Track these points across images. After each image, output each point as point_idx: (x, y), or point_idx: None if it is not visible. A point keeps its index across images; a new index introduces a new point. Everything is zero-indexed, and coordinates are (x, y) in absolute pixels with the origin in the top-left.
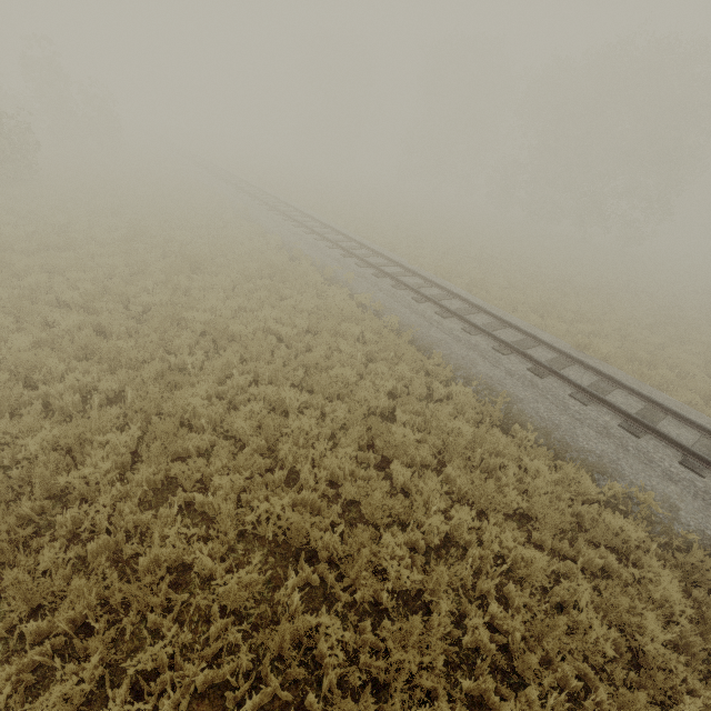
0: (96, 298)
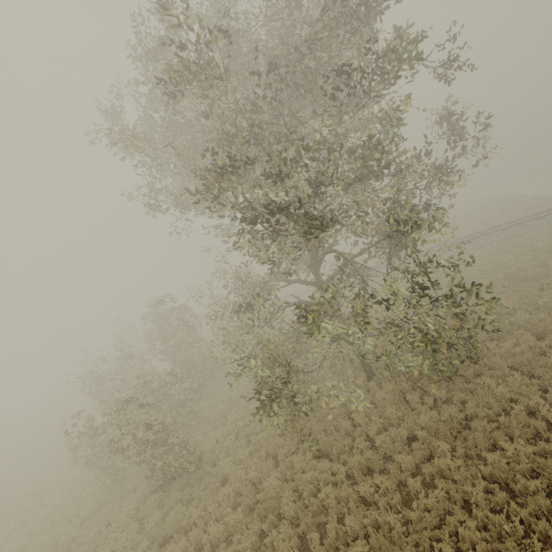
0: None
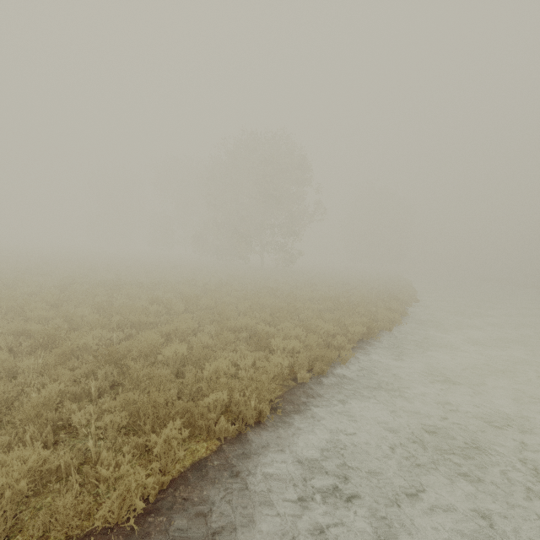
0: None
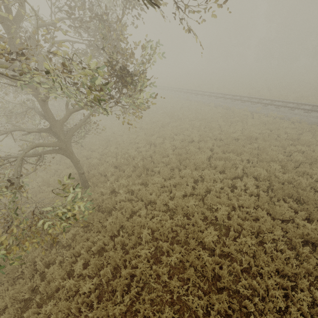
0: (204, 137)
